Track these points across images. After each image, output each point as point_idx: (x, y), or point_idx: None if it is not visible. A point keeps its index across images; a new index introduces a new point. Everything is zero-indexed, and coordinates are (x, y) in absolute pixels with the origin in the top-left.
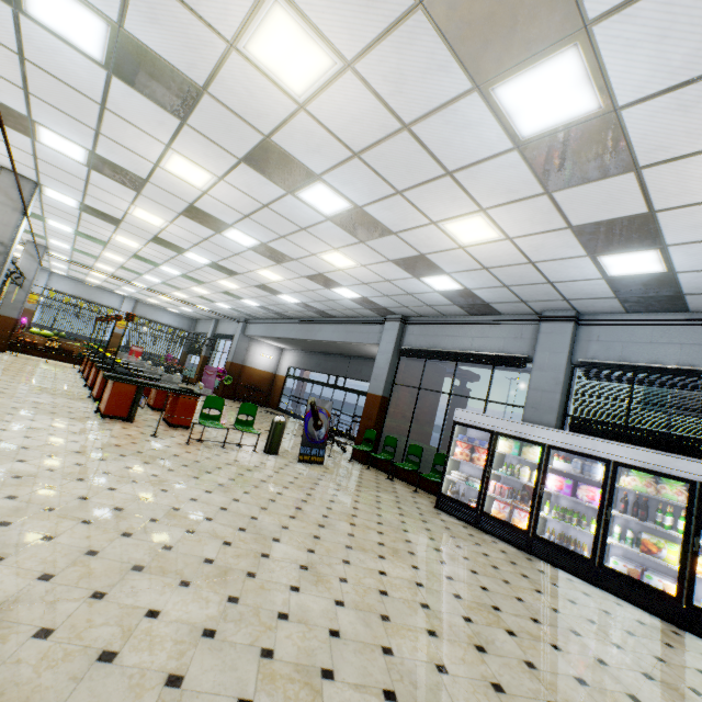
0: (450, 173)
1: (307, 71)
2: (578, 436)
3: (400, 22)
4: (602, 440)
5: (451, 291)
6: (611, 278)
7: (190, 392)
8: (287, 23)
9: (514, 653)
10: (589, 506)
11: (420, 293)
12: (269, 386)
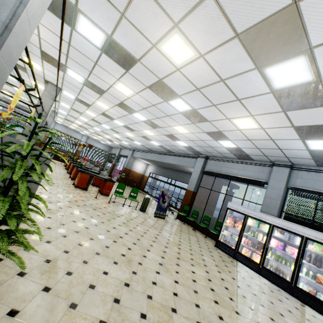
0: (239, 100)
1: (183, 57)
2: (288, 222)
3: (227, 42)
4: (300, 226)
5: (231, 147)
6: (311, 150)
7: (111, 180)
8: (179, 39)
9: (253, 318)
10: (291, 256)
11: (216, 147)
12: (140, 180)
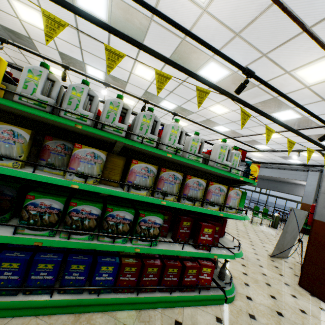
0: None
1: None
2: None
3: None
4: None
5: None
6: None
7: None
8: None
9: None
10: None
11: None
12: None
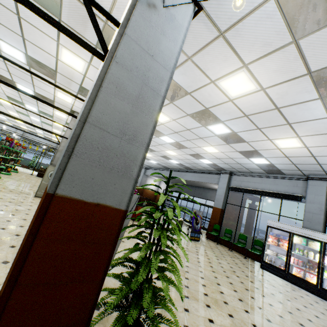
0: (289, 124)
1: (241, 90)
2: None
3: (296, 78)
4: None
5: (262, 164)
6: None
7: (141, 205)
8: (243, 76)
9: None
10: None
11: (245, 163)
12: (154, 198)
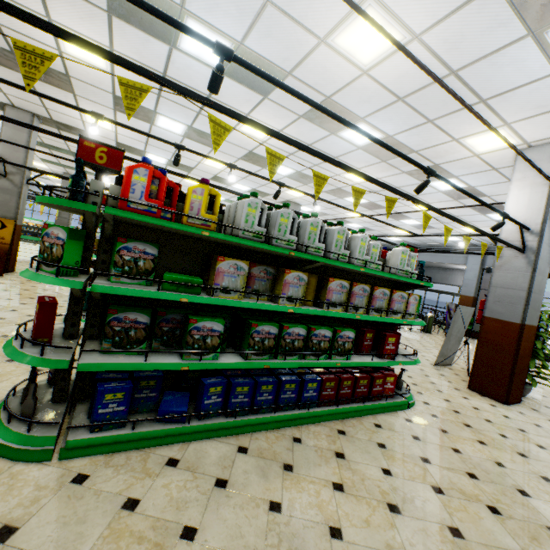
0: None
1: None
2: None
3: None
4: None
5: None
6: None
7: None
8: None
9: None
10: None
11: None
12: None
